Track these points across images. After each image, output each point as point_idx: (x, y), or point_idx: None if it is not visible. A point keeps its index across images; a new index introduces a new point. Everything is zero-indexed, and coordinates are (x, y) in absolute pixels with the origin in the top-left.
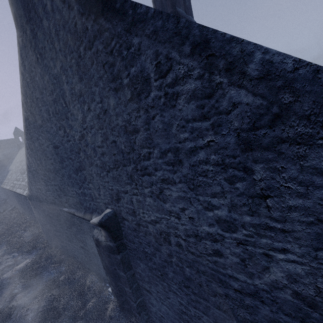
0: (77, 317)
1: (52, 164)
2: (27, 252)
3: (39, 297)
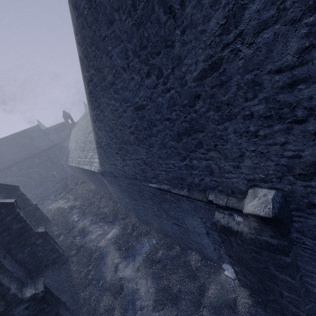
0: (199, 303)
1: (132, 134)
2: (109, 222)
3: (141, 270)
